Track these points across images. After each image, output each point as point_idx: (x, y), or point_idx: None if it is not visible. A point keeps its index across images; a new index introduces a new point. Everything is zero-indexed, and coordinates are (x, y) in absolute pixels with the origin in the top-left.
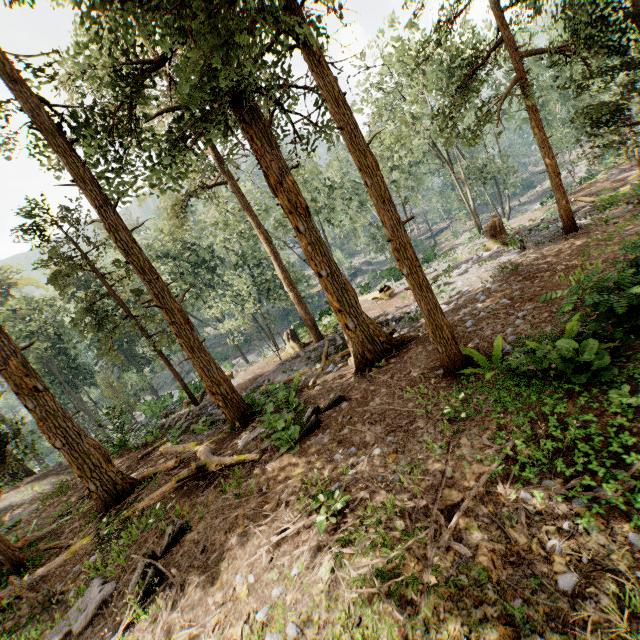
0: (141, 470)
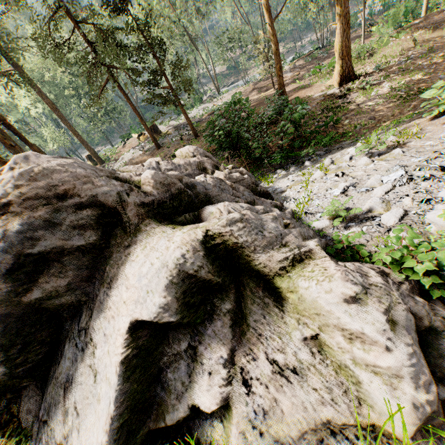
0: None
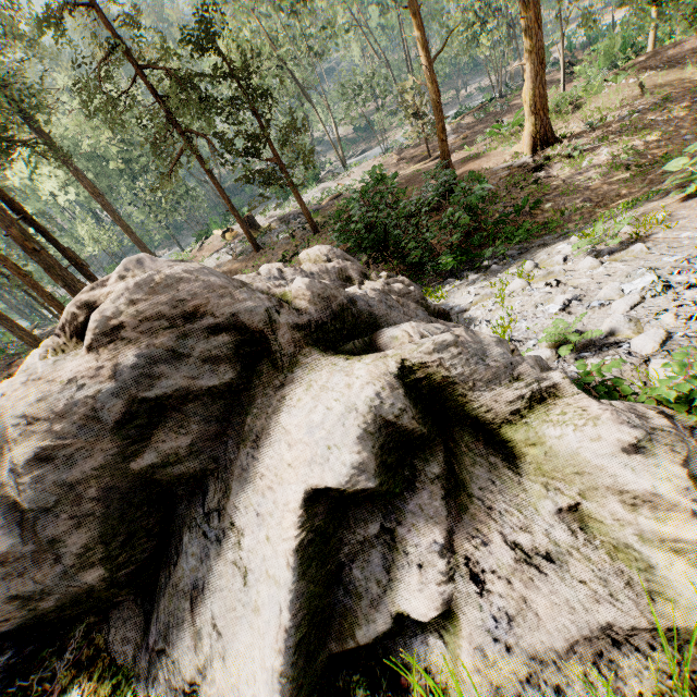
0: (4, 374)
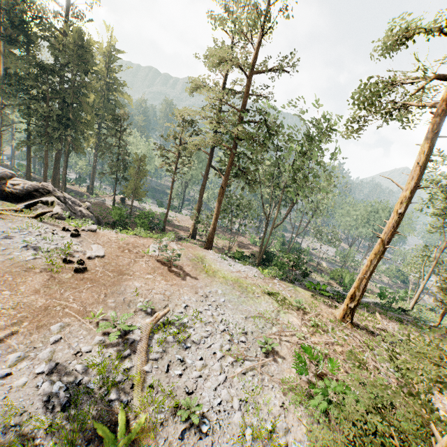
0: None
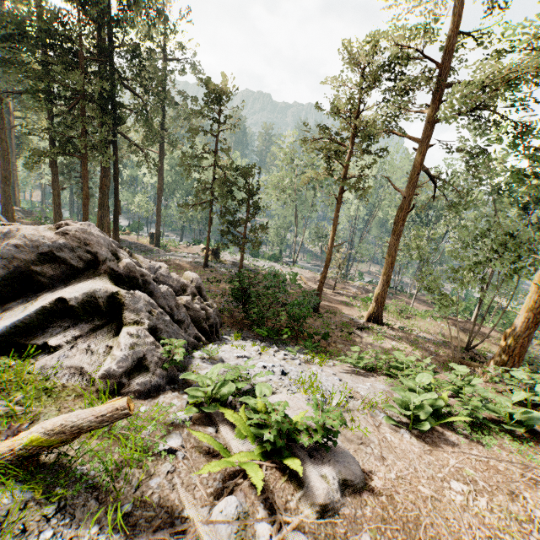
0: None
